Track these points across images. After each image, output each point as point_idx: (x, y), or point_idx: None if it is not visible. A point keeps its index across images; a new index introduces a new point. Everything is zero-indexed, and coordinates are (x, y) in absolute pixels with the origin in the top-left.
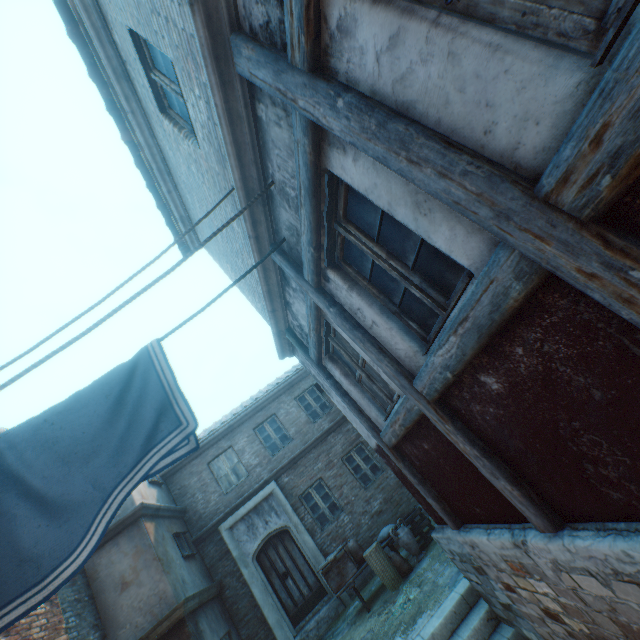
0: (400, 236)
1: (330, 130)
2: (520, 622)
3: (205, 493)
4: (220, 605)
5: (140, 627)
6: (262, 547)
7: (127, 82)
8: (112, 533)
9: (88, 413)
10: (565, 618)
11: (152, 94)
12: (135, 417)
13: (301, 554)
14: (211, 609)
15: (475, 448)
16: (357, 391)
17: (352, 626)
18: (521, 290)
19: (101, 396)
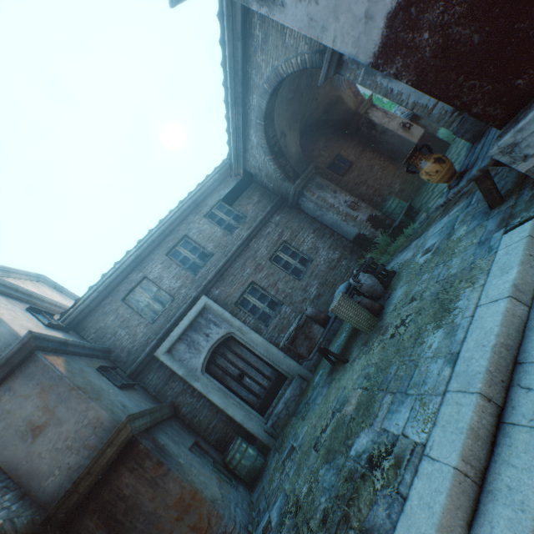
0: None
1: None
2: None
3: (128, 328)
4: (179, 423)
5: (75, 468)
6: (209, 359)
7: None
8: None
9: None
10: None
11: None
12: None
13: (252, 353)
14: (169, 427)
15: None
16: None
17: (332, 383)
18: None
19: None
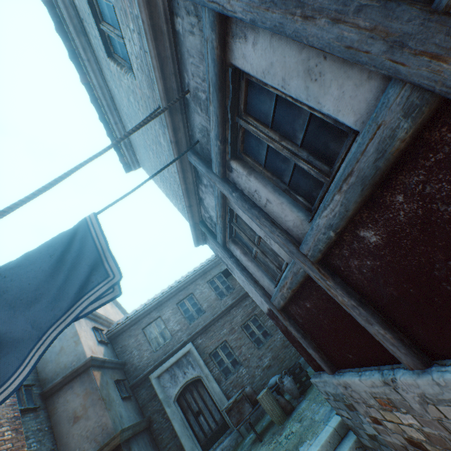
0: (291, 117)
1: (233, 14)
2: (384, 450)
3: (140, 351)
4: (149, 435)
5: None
6: (181, 392)
7: (84, 36)
8: (68, 379)
9: (34, 268)
10: (427, 446)
11: (101, 42)
12: (71, 271)
13: (210, 397)
14: (142, 438)
15: (352, 299)
16: (253, 265)
17: None
18: (409, 127)
19: (46, 255)
